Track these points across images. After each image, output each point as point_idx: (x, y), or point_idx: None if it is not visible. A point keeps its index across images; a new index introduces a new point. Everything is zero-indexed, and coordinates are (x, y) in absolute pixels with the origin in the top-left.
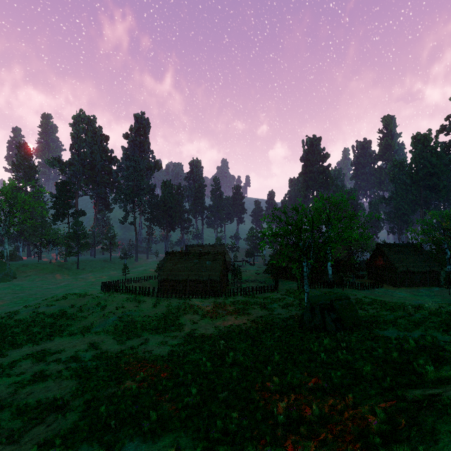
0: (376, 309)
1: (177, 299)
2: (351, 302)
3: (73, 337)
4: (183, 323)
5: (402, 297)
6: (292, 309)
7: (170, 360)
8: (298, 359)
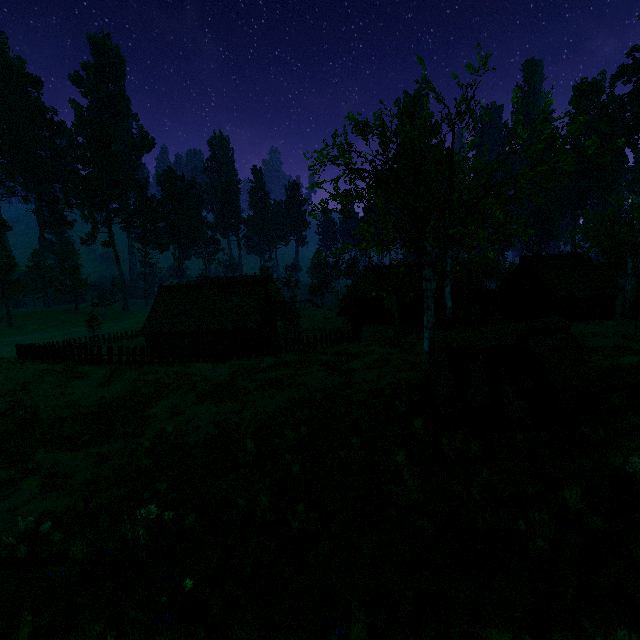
0: None
1: (164, 365)
2: (575, 338)
3: None
4: (152, 417)
5: None
6: (388, 368)
7: None
8: None
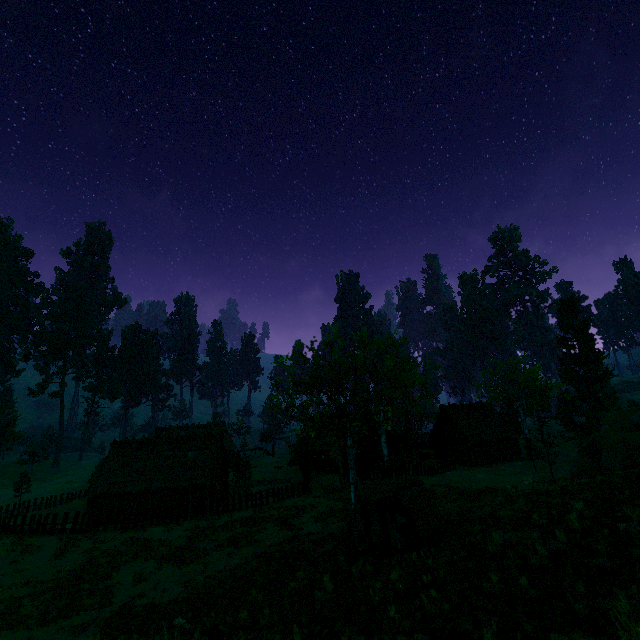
0: (456, 501)
1: (117, 531)
2: (426, 490)
3: None
4: (116, 586)
5: (483, 479)
6: (332, 520)
7: None
8: (344, 633)
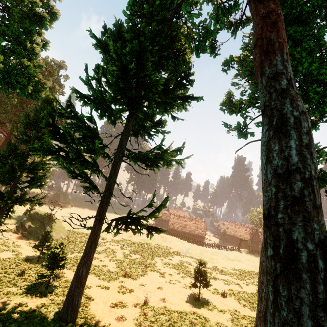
0: None
1: (196, 245)
2: None
3: (180, 256)
4: (217, 260)
5: None
6: None
7: (249, 275)
8: None
